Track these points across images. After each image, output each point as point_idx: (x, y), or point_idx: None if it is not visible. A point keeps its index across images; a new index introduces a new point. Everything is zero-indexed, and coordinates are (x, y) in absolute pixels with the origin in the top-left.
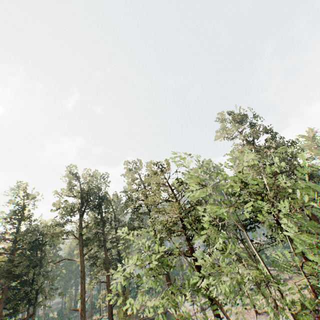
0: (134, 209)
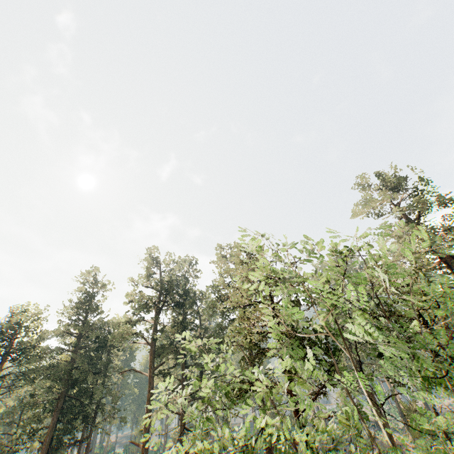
0: (223, 312)
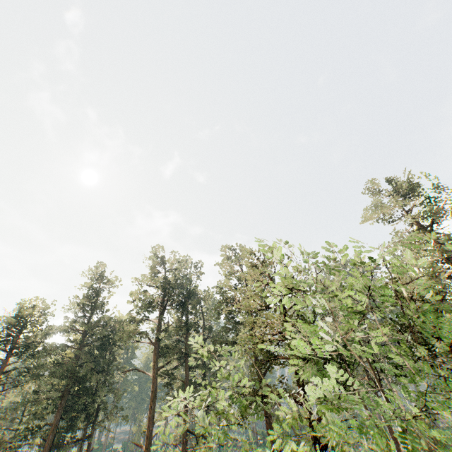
0: (229, 314)
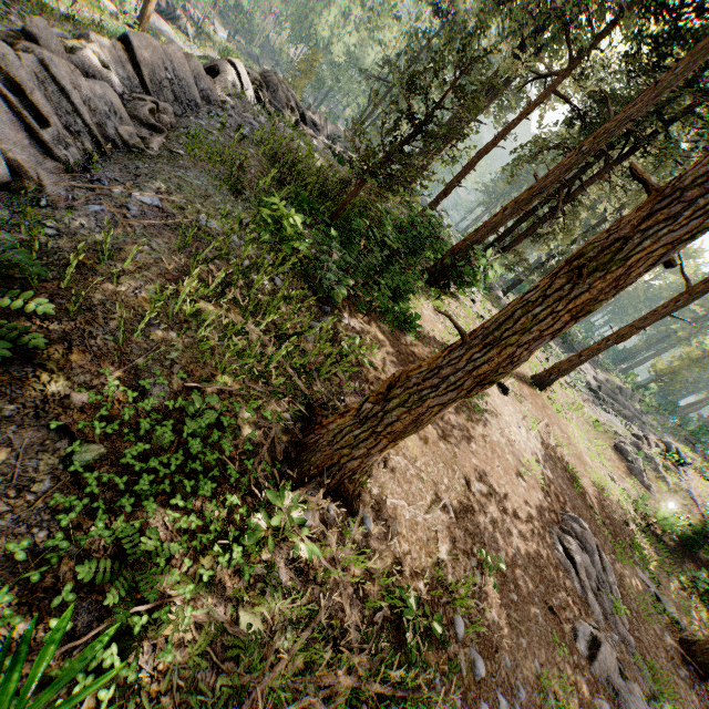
0: None
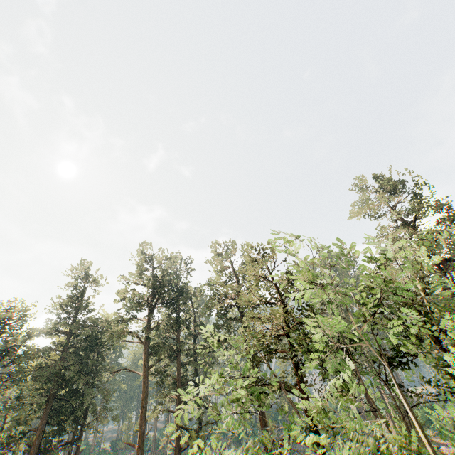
0: (221, 311)
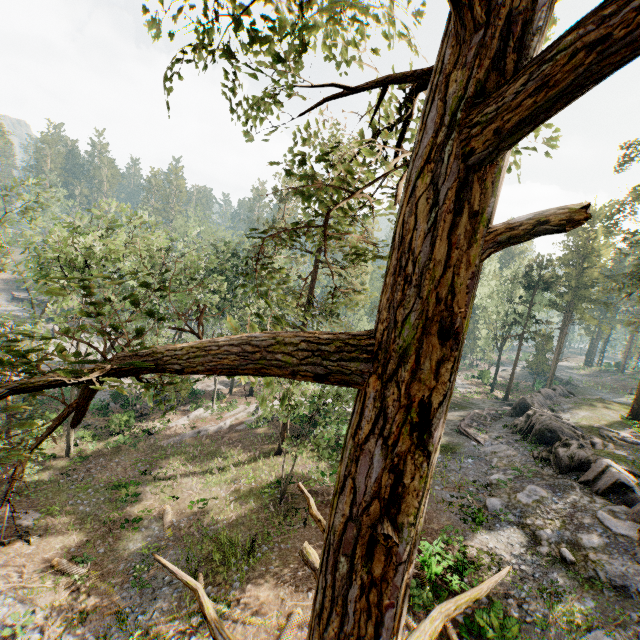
0: None
